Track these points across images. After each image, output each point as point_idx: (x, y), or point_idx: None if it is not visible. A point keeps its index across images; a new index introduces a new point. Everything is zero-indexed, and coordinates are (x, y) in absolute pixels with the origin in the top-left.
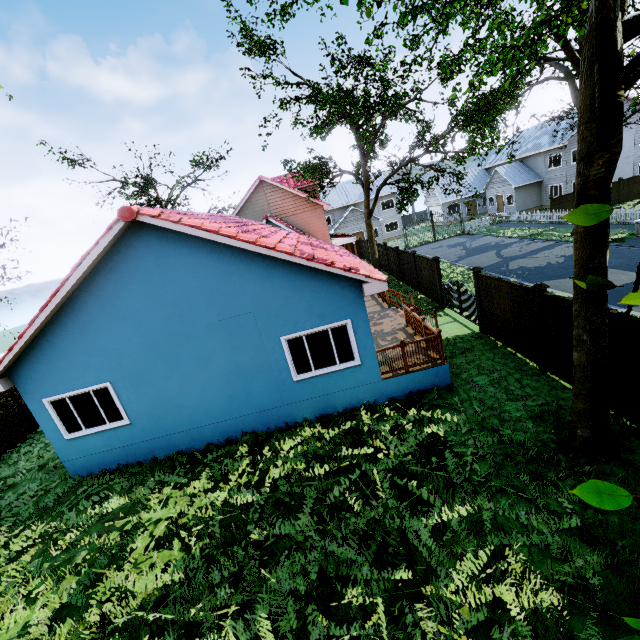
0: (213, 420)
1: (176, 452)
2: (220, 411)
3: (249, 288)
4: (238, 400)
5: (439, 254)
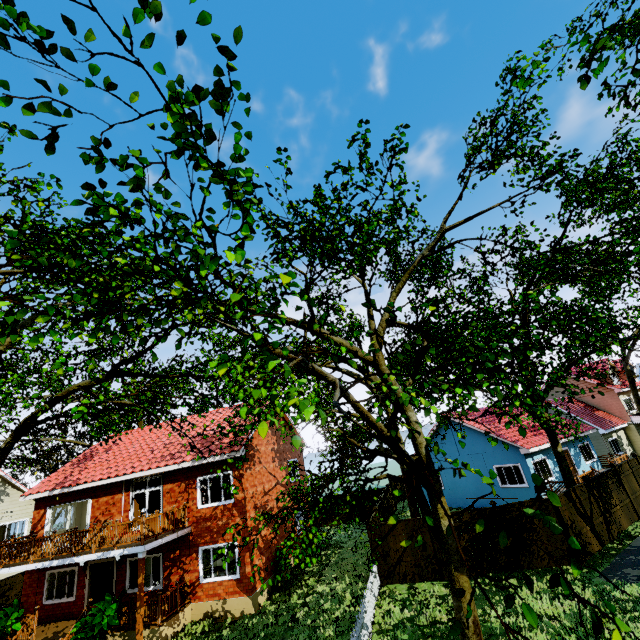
0: (471, 496)
1: (458, 507)
2: (473, 493)
3: (480, 443)
4: (479, 490)
5: None
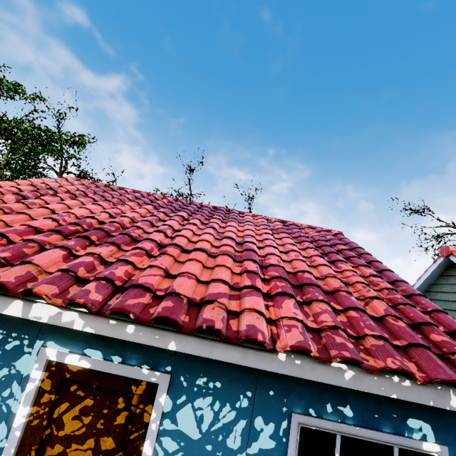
0: None
1: None
2: None
3: None
4: None
5: None
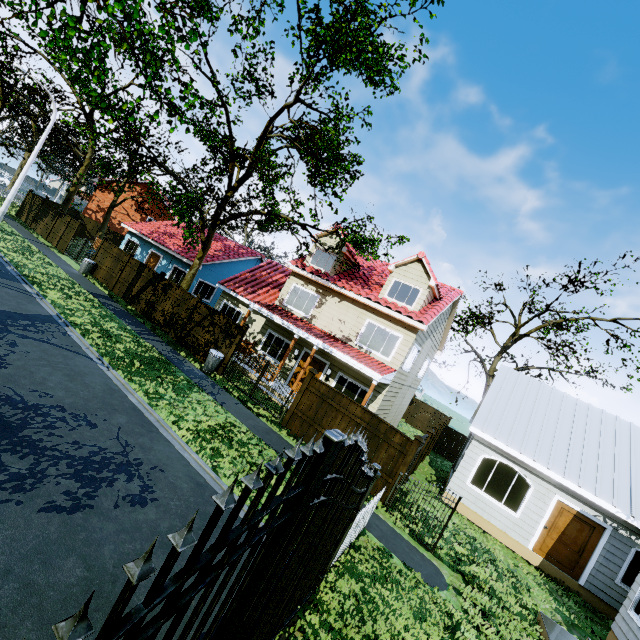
0: None
1: None
2: None
3: None
4: None
5: (93, 377)
